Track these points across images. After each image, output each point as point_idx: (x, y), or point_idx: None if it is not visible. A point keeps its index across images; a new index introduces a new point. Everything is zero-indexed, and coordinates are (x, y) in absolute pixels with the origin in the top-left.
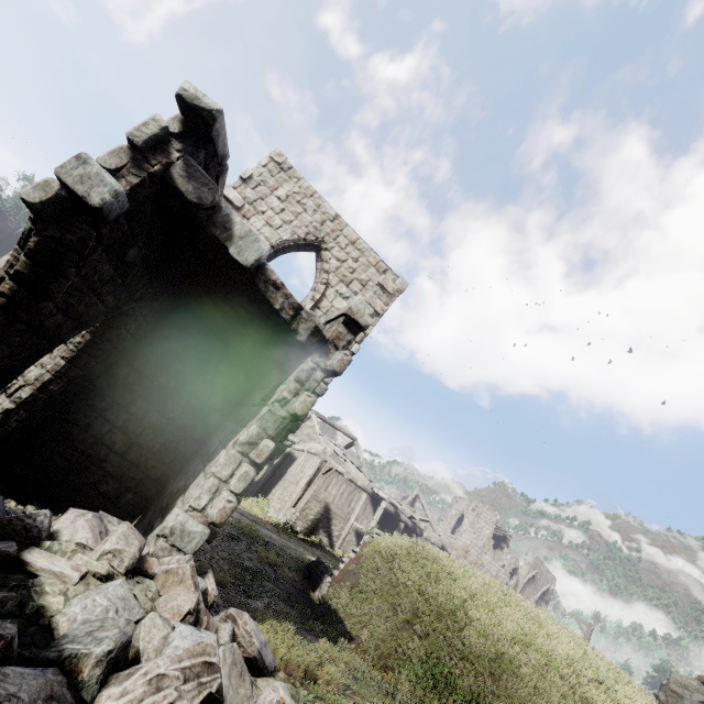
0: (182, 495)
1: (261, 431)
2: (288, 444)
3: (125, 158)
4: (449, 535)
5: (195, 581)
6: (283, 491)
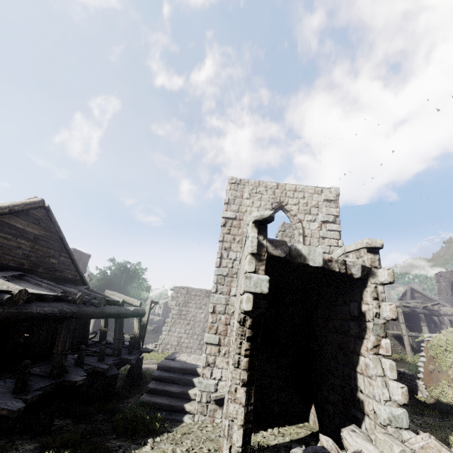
0: (358, 392)
1: (376, 337)
2: None
3: (254, 261)
4: None
5: (445, 447)
6: None
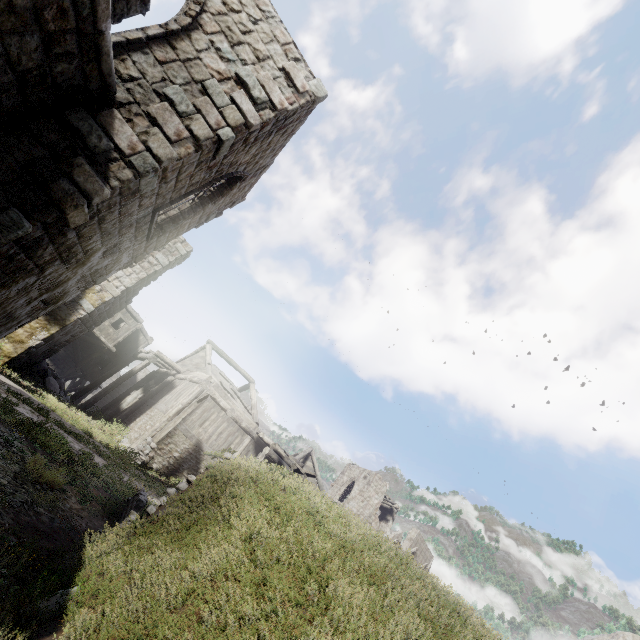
0: None
1: None
2: (172, 374)
3: None
4: (336, 501)
5: None
6: (148, 419)
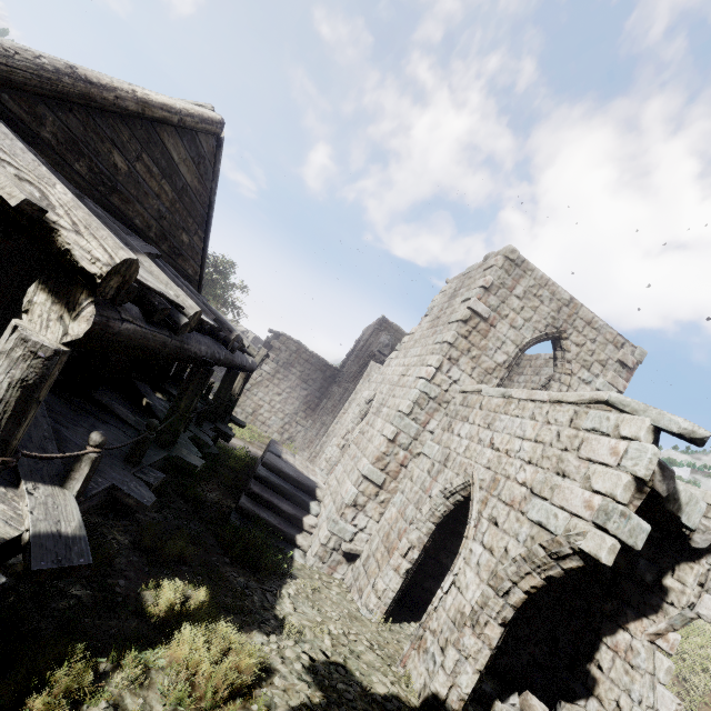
0: (591, 664)
1: (668, 626)
2: None
3: (633, 489)
4: None
5: None
6: None
